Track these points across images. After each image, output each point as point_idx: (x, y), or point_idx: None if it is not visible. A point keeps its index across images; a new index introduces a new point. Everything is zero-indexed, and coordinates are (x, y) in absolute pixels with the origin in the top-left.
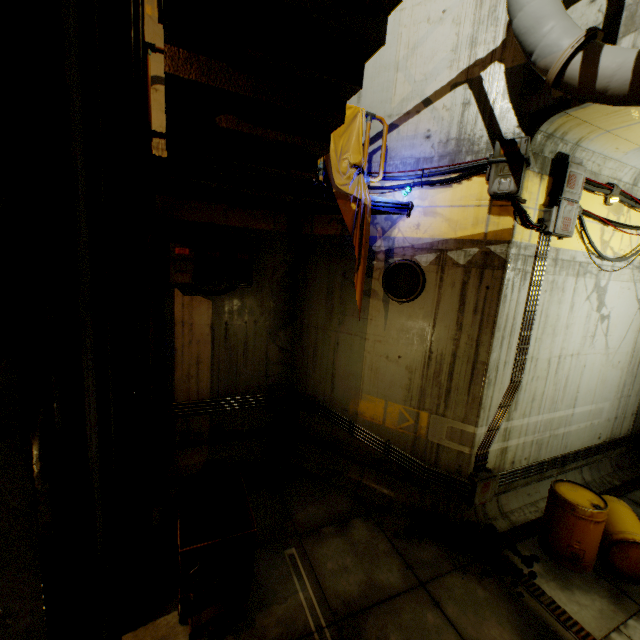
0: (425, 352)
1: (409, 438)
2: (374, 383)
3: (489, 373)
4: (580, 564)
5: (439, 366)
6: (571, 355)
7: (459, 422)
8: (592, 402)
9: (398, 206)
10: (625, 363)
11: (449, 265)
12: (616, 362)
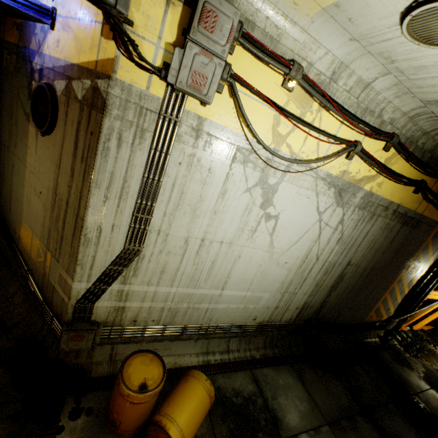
0: (53, 193)
1: (41, 273)
2: (28, 213)
3: (87, 231)
4: (117, 430)
5: (59, 211)
6: (221, 242)
7: (65, 271)
8: (248, 289)
9: (30, 5)
10: (294, 265)
11: (72, 98)
12: (283, 262)
